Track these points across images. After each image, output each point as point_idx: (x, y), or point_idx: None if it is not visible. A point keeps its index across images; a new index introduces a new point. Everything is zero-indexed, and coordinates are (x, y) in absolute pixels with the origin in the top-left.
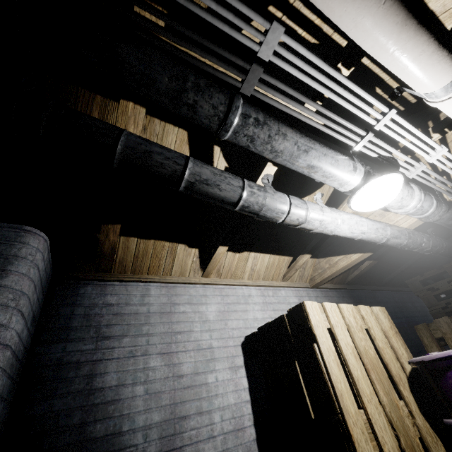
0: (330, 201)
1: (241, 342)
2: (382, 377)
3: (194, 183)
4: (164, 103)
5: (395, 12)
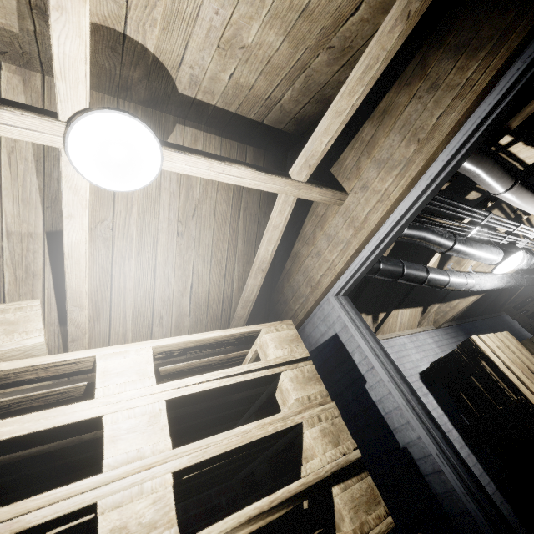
0: (441, 259)
1: (418, 377)
2: (530, 374)
3: (431, 280)
4: (429, 246)
5: (533, 198)
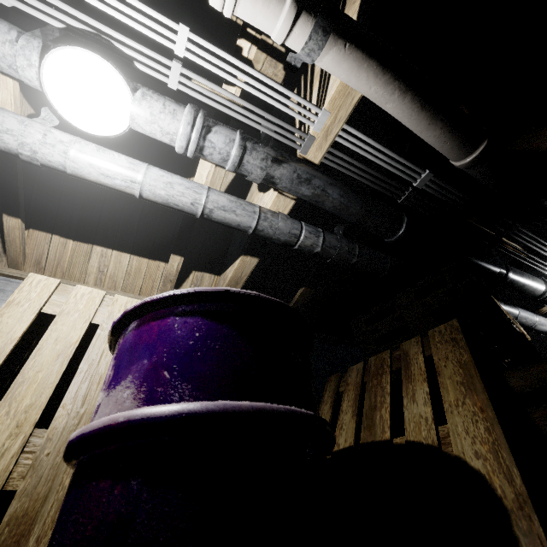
0: (230, 193)
1: None
2: (95, 393)
3: None
4: None
5: None
